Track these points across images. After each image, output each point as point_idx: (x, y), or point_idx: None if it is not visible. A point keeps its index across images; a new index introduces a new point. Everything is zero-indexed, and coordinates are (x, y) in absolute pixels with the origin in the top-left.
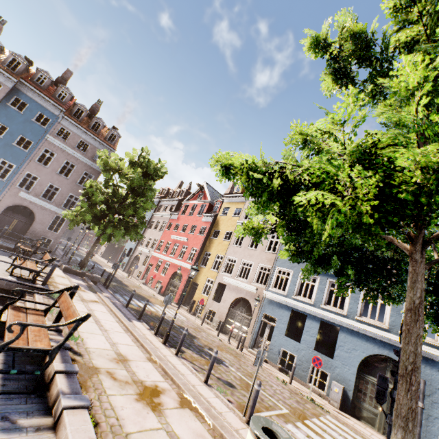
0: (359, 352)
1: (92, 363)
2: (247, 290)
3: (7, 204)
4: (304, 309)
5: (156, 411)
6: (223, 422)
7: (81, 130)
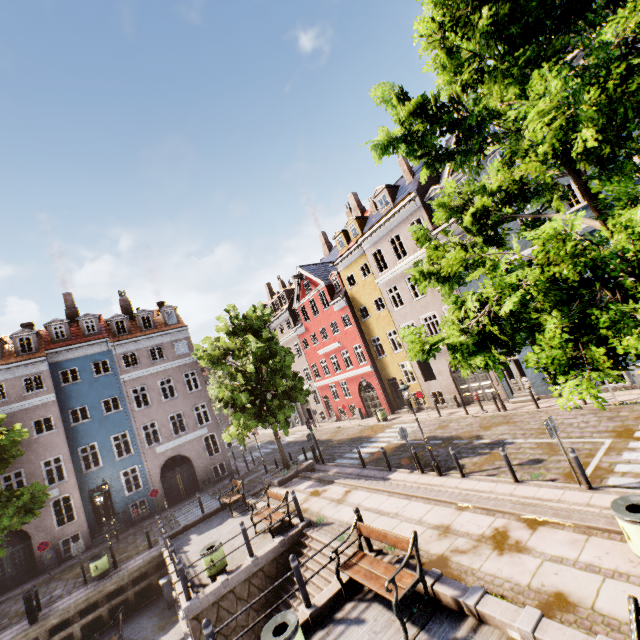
0: None
1: (433, 554)
2: None
3: (157, 469)
4: None
5: (522, 551)
6: (570, 506)
7: (140, 340)
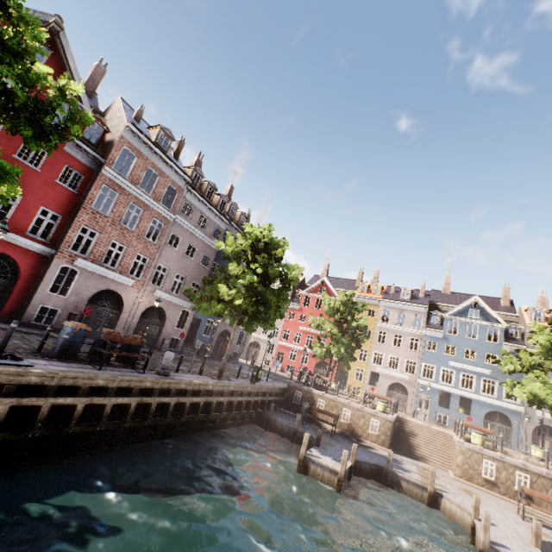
0: (483, 411)
1: None
2: (400, 377)
3: (219, 331)
4: (448, 390)
5: None
6: None
7: None
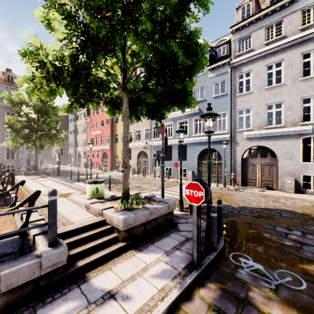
0: (196, 152)
1: None
2: (142, 146)
3: None
4: (169, 143)
5: (65, 197)
6: None
7: None
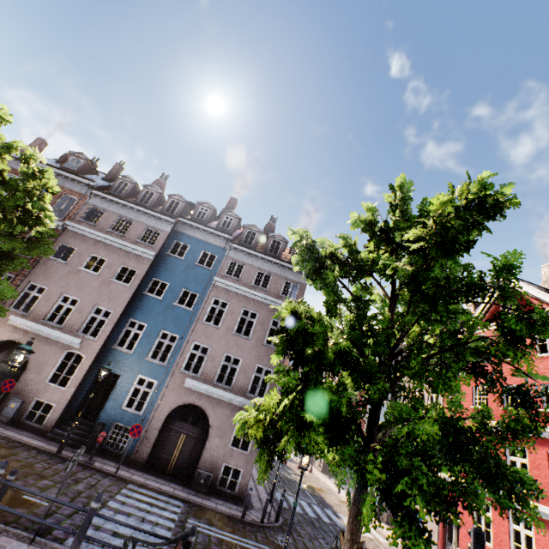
0: None
1: None
2: None
3: (170, 405)
4: None
5: None
6: None
7: (257, 257)
